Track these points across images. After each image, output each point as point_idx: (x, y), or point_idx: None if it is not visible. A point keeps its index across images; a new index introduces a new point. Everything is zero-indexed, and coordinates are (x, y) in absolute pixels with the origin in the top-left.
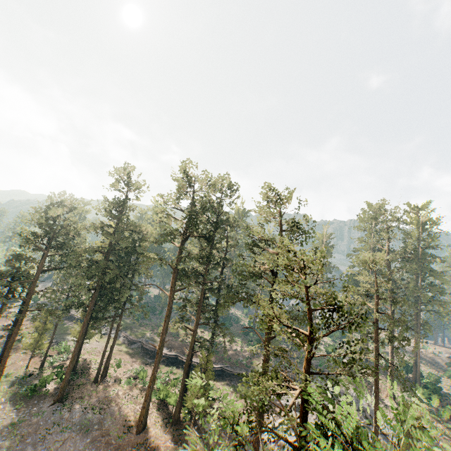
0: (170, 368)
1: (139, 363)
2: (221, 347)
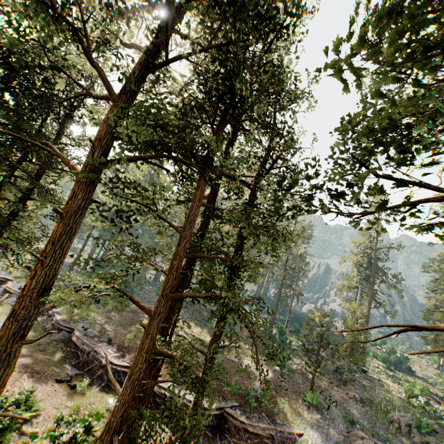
0: (106, 398)
1: (40, 377)
2: (221, 359)
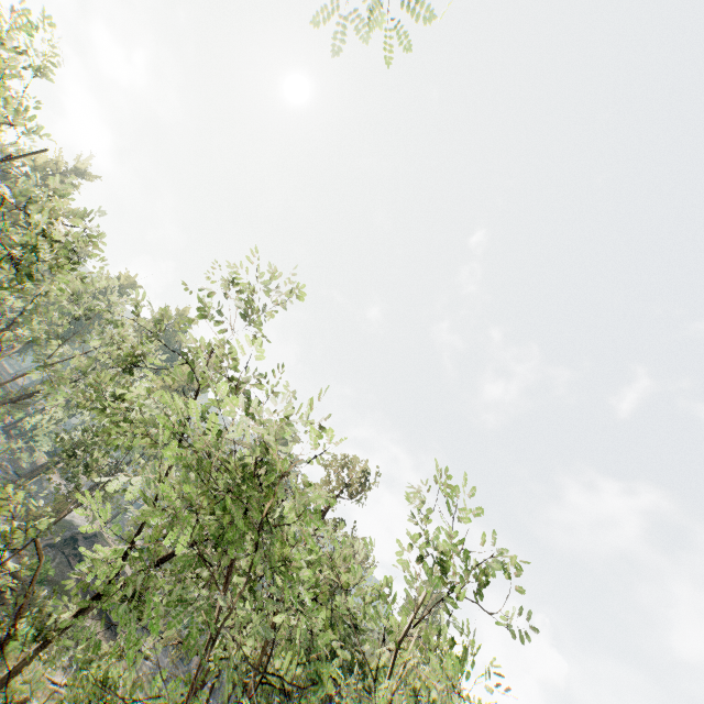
0: None
1: None
2: None
